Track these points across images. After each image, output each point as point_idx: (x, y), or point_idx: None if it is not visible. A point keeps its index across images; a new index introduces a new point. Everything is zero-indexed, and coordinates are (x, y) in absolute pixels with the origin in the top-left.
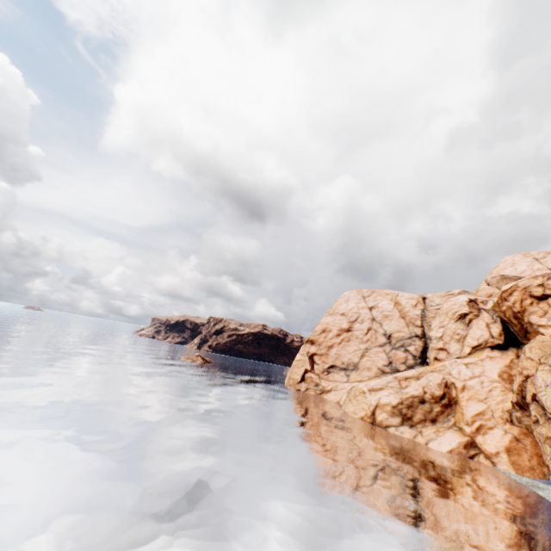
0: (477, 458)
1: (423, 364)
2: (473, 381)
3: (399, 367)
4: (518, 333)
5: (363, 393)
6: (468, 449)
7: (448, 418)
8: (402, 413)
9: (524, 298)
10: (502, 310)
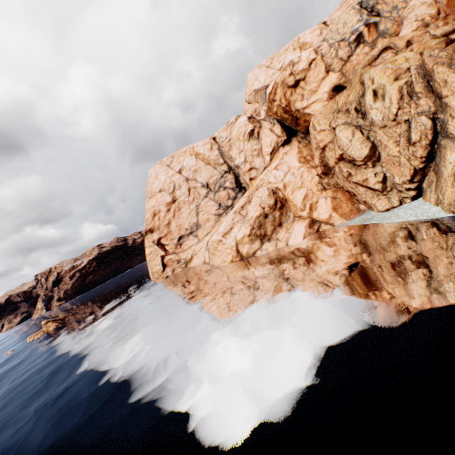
0: (321, 229)
1: (241, 191)
2: (288, 177)
3: (228, 203)
4: (292, 124)
5: (220, 241)
6: (313, 227)
7: (288, 215)
8: (258, 235)
9: (285, 91)
10: (274, 112)
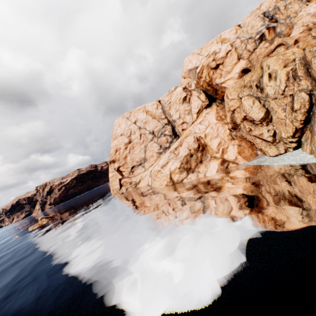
0: (229, 166)
1: (176, 137)
2: (208, 130)
3: (166, 145)
4: (213, 94)
5: (159, 171)
6: (224, 165)
7: (207, 156)
8: (185, 168)
9: (209, 71)
10: (201, 85)
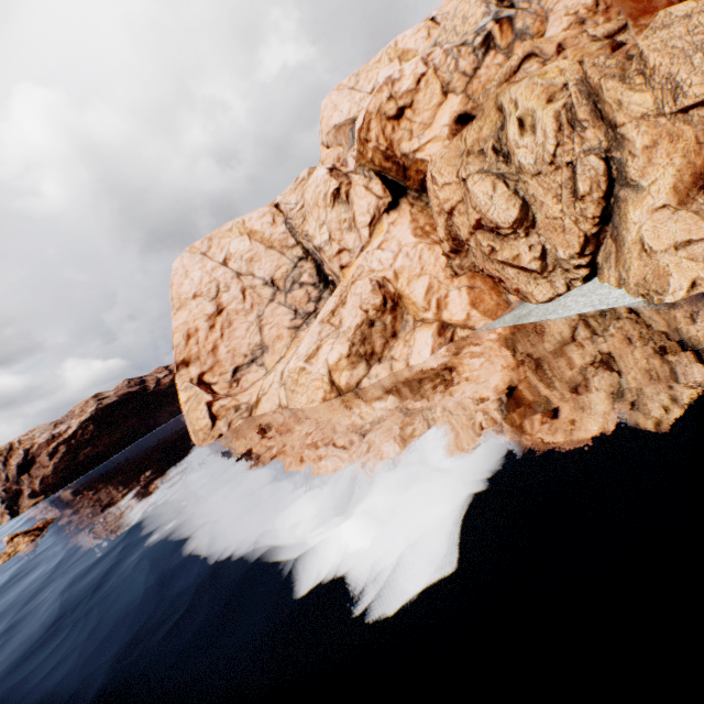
0: (457, 336)
1: (328, 287)
2: (400, 261)
3: (309, 308)
4: (398, 178)
5: (303, 370)
6: (445, 335)
7: (406, 320)
8: (362, 355)
9: (384, 126)
10: (369, 159)
